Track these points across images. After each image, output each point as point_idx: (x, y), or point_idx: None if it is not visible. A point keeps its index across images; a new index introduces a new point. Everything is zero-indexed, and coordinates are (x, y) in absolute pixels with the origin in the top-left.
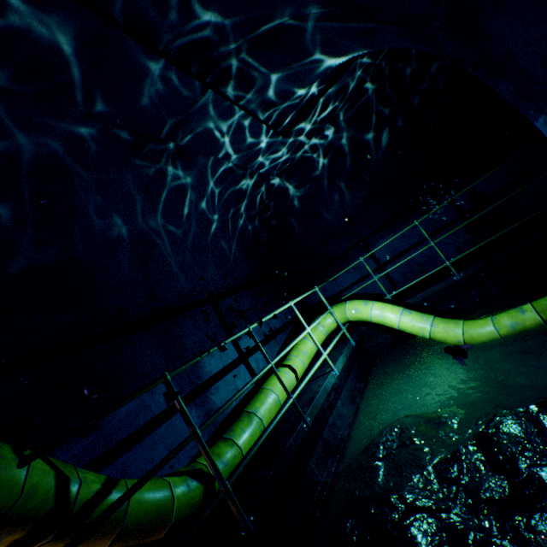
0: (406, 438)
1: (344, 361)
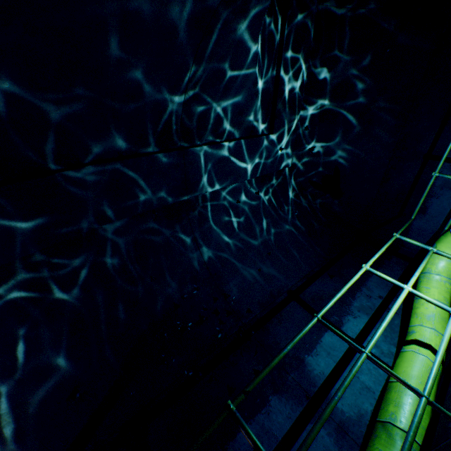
0: None
1: None
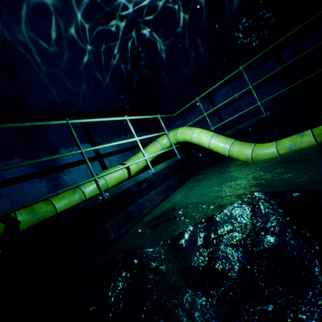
0: (172, 215)
1: (165, 166)
